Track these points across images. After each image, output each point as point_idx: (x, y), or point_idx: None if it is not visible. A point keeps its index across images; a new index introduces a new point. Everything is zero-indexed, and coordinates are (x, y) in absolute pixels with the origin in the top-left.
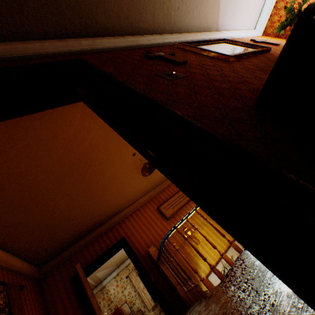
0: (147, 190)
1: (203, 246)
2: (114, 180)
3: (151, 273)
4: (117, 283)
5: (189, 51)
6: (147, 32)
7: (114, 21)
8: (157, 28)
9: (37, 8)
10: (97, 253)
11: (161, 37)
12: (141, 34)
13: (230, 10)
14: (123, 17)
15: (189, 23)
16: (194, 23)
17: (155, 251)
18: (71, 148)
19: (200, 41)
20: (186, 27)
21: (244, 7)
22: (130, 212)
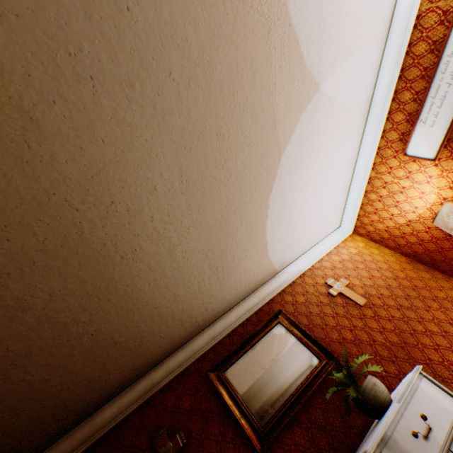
0: None
1: None
2: None
3: None
4: None
5: (216, 396)
6: (167, 353)
7: (118, 382)
8: (181, 341)
9: (18, 449)
10: None
11: (187, 347)
12: (159, 360)
13: (289, 248)
14: (129, 372)
15: (228, 303)
16: (235, 297)
17: None
18: None
19: (239, 344)
20: (225, 307)
21: (313, 229)
22: None
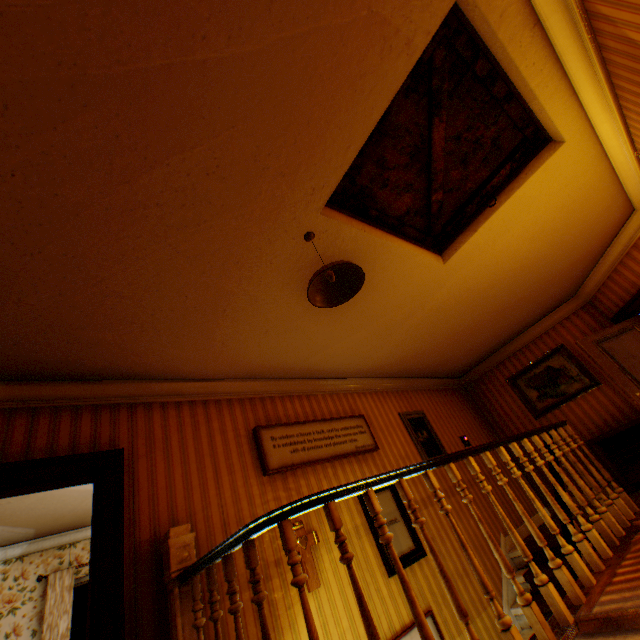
0: (256, 371)
1: (322, 605)
2: (212, 267)
3: (130, 616)
4: (3, 582)
5: None
6: None
7: None
8: None
9: None
10: (3, 451)
11: None
12: None
13: None
14: None
15: None
16: None
17: (187, 544)
18: (183, 7)
19: None
20: None
21: None
22: (181, 398)
